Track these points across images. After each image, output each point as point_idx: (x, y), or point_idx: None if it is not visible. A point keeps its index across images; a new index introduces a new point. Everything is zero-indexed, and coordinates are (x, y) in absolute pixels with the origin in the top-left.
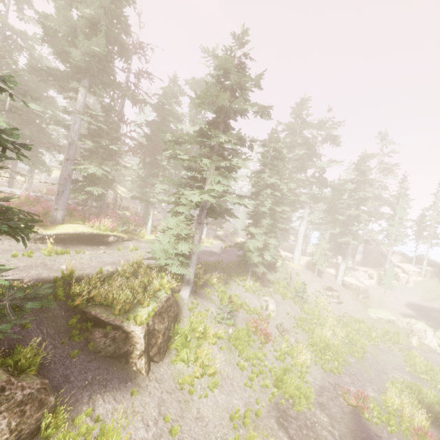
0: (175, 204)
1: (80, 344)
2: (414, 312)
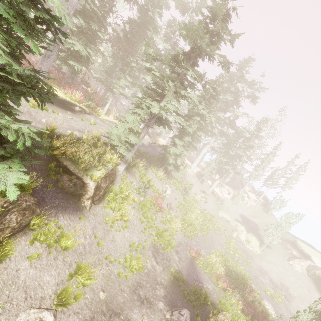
0: (136, 106)
1: (53, 180)
2: (241, 220)
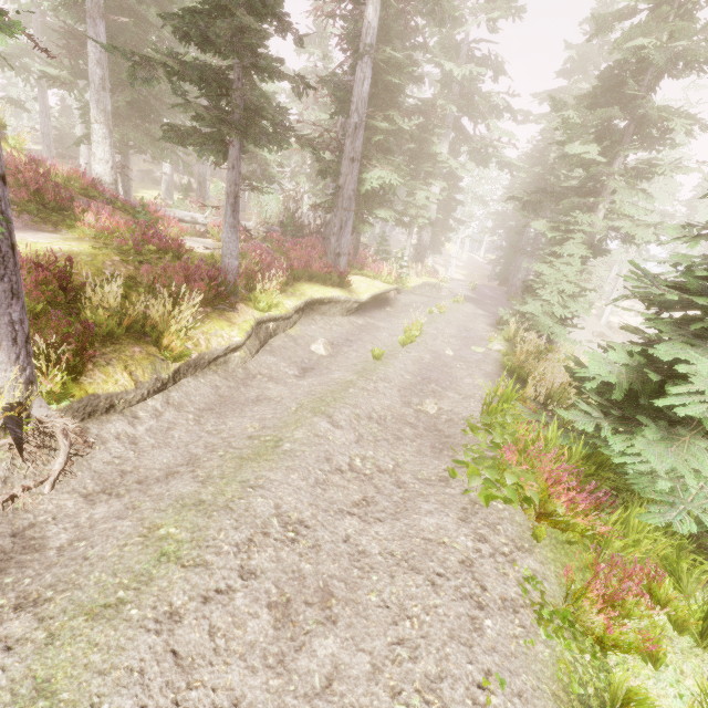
0: (557, 240)
1: None
2: None
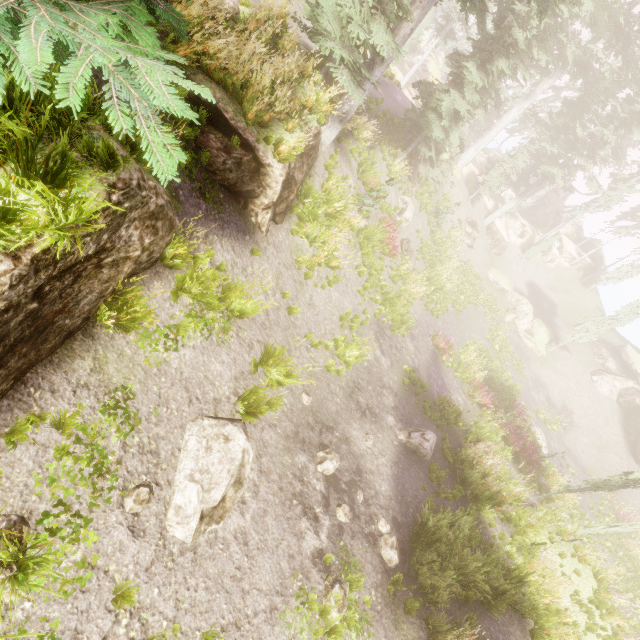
0: None
1: (186, 143)
2: (528, 292)
